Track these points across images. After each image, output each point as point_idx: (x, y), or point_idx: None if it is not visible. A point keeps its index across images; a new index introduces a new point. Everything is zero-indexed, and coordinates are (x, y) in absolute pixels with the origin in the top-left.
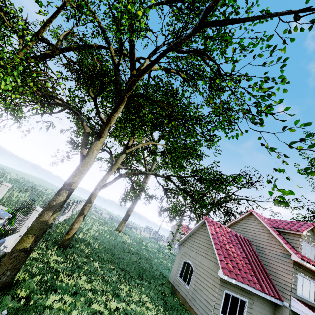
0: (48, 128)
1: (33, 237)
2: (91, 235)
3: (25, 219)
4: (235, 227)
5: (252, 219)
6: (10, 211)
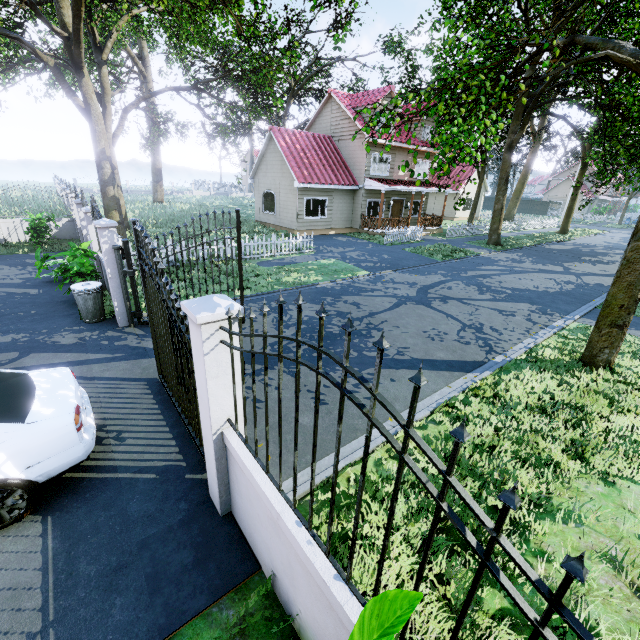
0: (2, 84)
1: (117, 212)
2: (134, 215)
3: (75, 211)
4: (315, 125)
5: (333, 105)
6: (26, 221)
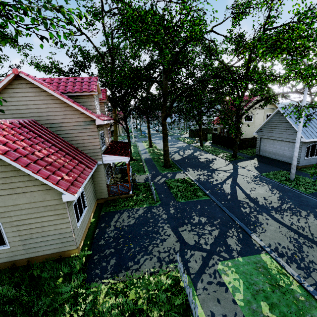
0: None
1: None
2: None
3: None
4: None
5: (25, 87)
6: None
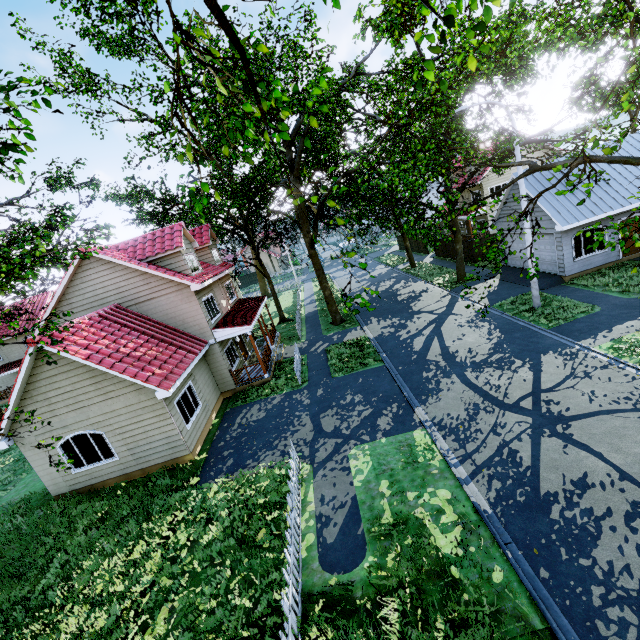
0: None
1: None
2: None
3: None
4: (70, 300)
5: (96, 266)
6: None
